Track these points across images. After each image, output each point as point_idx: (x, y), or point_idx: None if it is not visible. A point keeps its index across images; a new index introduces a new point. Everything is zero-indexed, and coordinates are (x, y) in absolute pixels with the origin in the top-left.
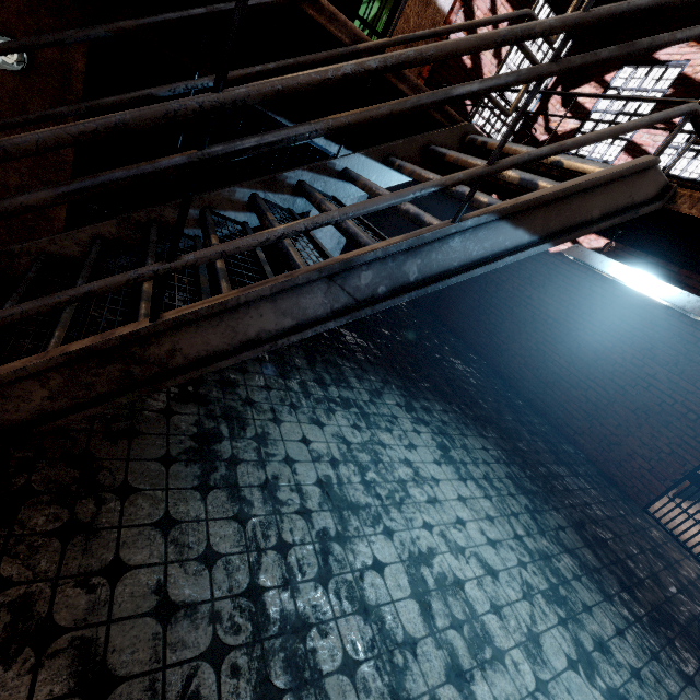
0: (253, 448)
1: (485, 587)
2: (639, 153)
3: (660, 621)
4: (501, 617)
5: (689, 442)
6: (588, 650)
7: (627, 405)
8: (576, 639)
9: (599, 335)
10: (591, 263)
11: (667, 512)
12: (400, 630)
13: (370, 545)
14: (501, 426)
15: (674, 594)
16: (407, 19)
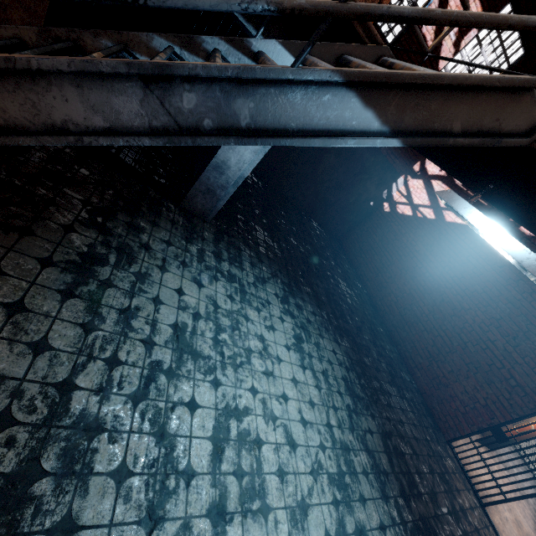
0: (129, 281)
1: (280, 453)
2: None
3: (421, 530)
4: (283, 481)
5: (503, 402)
6: (348, 532)
7: (464, 357)
8: (341, 520)
9: (462, 296)
10: (456, 206)
11: (465, 450)
12: (185, 461)
13: (194, 387)
14: (356, 340)
15: (444, 514)
16: None
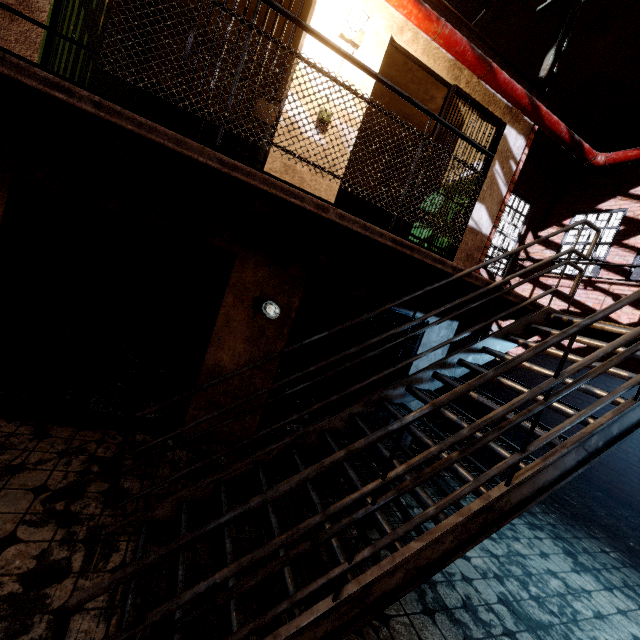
0: None
1: None
2: (617, 269)
3: None
4: None
5: None
6: None
7: None
8: None
9: None
10: None
11: None
12: None
13: None
14: (600, 523)
15: None
16: (466, 243)
